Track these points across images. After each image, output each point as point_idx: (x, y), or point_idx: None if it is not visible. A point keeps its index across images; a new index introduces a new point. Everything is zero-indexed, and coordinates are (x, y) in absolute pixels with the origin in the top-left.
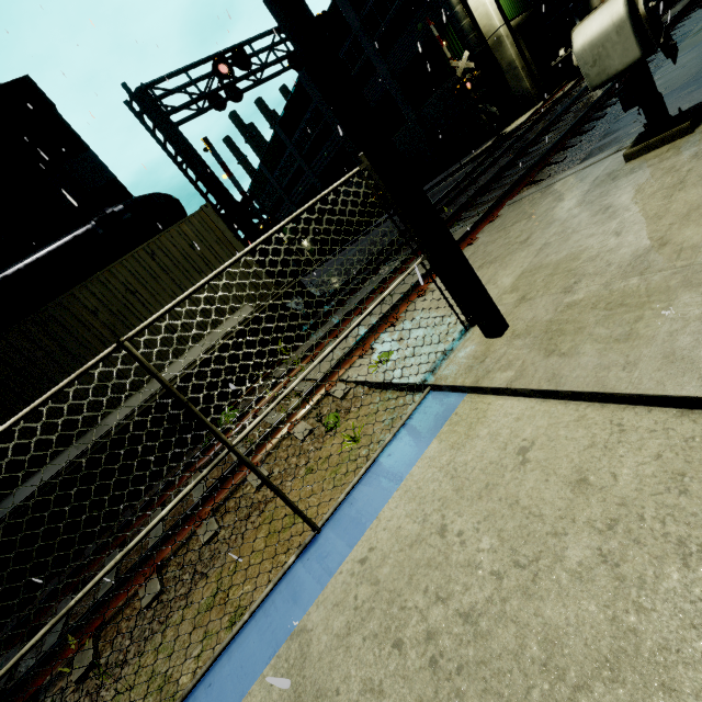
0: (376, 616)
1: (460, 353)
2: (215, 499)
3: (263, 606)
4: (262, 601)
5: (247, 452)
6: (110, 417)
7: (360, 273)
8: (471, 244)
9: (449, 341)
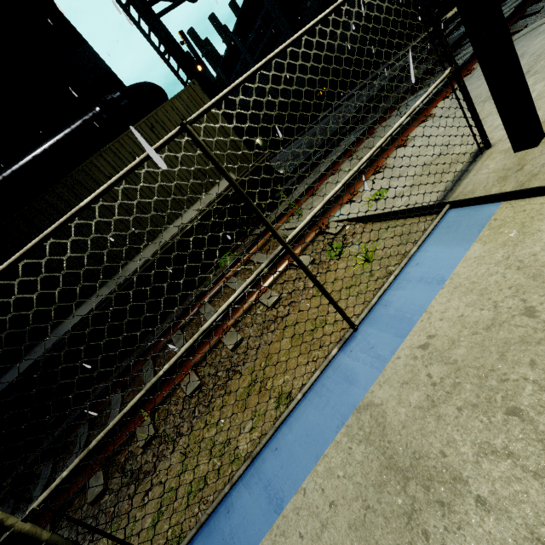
0: (467, 390)
1: (481, 171)
2: (233, 317)
3: (312, 389)
4: (312, 385)
5: (256, 280)
6: (130, 264)
7: (318, 151)
8: (447, 96)
9: (465, 162)
